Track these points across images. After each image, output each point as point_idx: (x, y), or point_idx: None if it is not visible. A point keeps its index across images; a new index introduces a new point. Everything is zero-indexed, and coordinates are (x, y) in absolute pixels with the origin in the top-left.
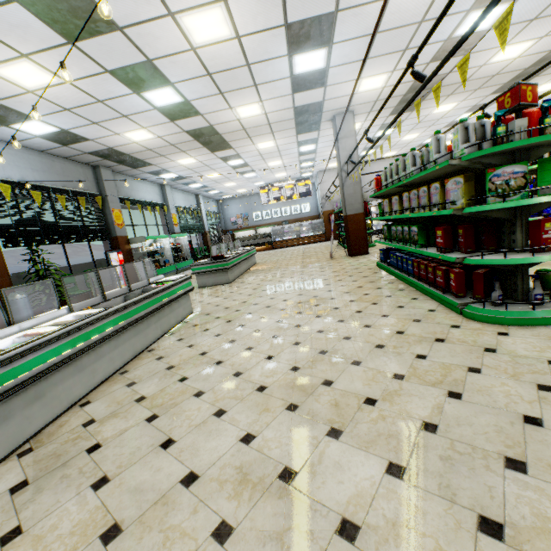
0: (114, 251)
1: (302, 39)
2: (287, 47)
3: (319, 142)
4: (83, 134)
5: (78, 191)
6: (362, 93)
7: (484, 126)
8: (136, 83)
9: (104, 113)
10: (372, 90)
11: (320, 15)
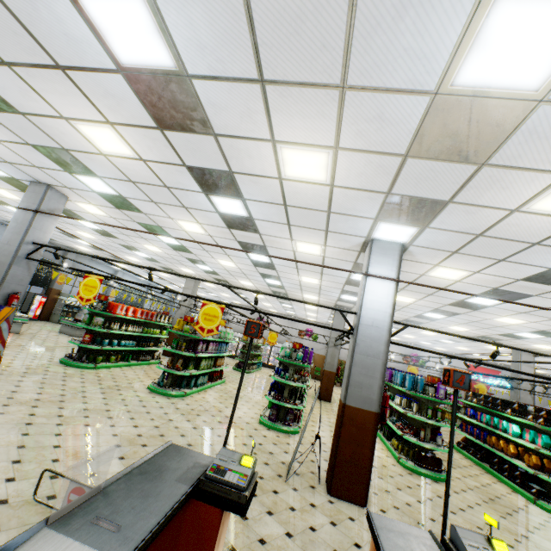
0: (41, 295)
1: (129, 248)
2: (126, 248)
3: (201, 285)
4: (55, 239)
5: (45, 259)
6: (189, 272)
7: (106, 302)
8: (70, 236)
9: (61, 238)
10: (193, 273)
11: (128, 245)
